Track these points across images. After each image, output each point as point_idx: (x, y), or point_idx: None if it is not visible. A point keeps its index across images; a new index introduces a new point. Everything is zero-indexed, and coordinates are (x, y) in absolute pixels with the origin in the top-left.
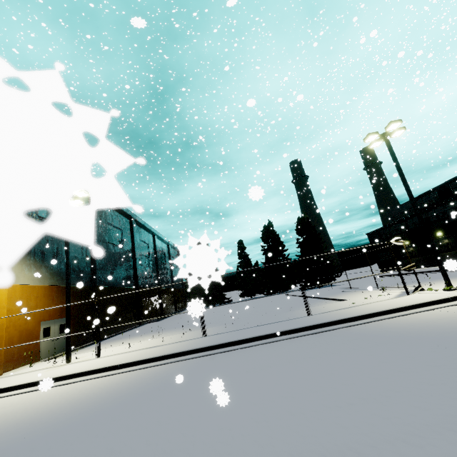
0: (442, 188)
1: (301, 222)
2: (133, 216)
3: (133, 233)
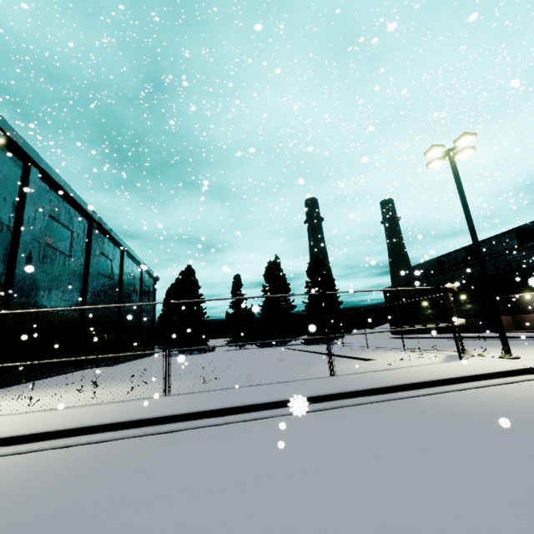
0: (471, 248)
1: (315, 263)
2: (94, 215)
3: (91, 240)
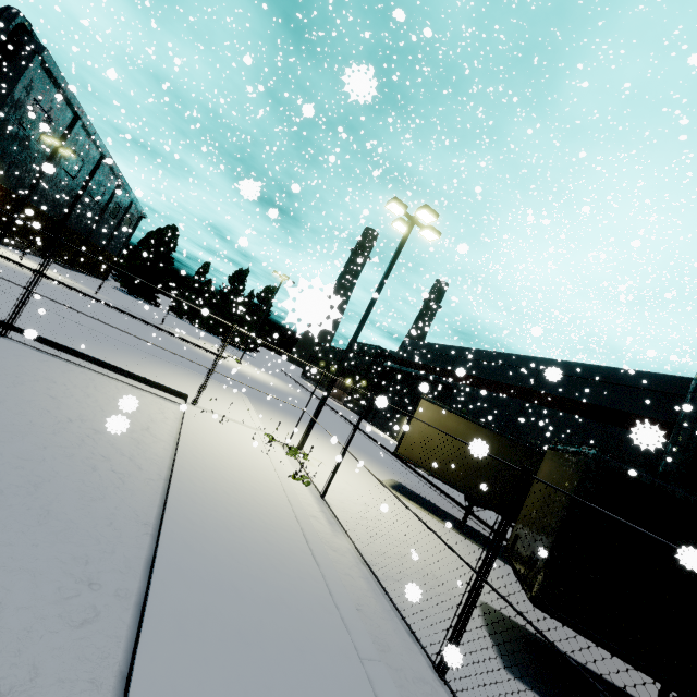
0: (364, 345)
1: (266, 291)
2: (108, 156)
3: (96, 172)
